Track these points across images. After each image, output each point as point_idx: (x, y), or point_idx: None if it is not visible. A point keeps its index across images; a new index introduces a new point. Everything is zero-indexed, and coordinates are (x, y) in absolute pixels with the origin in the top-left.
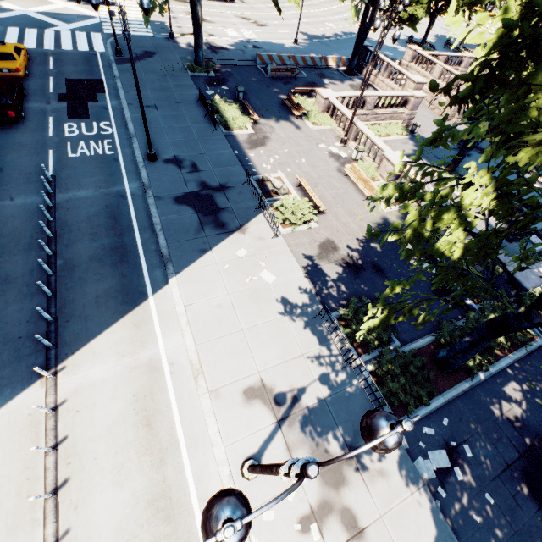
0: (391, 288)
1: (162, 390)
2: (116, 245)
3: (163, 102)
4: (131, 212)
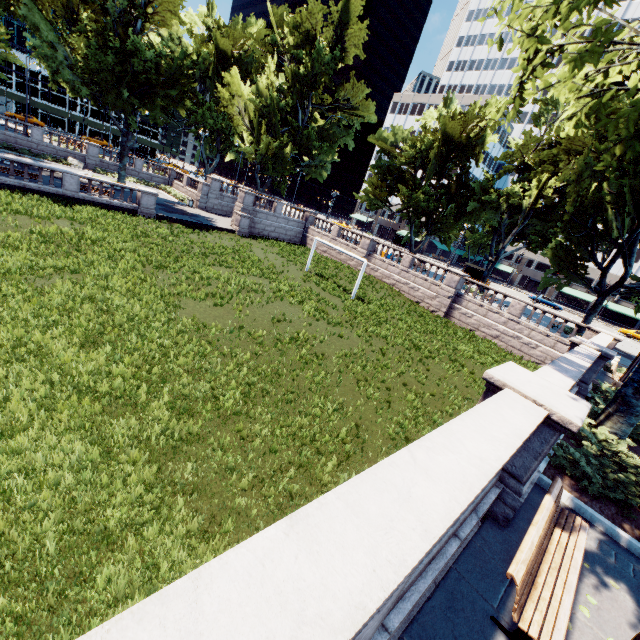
0: None
1: None
2: None
3: None
4: None
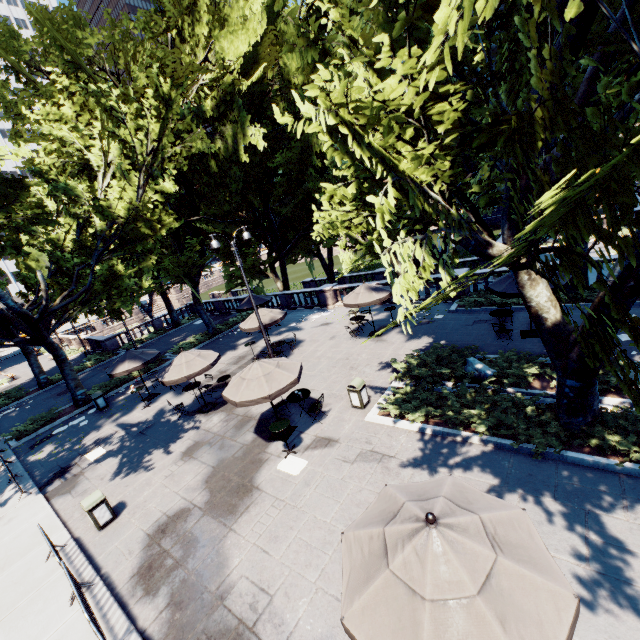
0: None
1: None
2: None
3: None
4: None
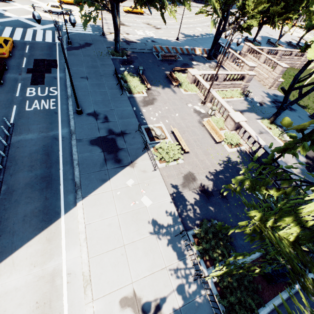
0: (233, 257)
1: (58, 298)
2: (45, 174)
3: (92, 75)
4: (60, 150)
